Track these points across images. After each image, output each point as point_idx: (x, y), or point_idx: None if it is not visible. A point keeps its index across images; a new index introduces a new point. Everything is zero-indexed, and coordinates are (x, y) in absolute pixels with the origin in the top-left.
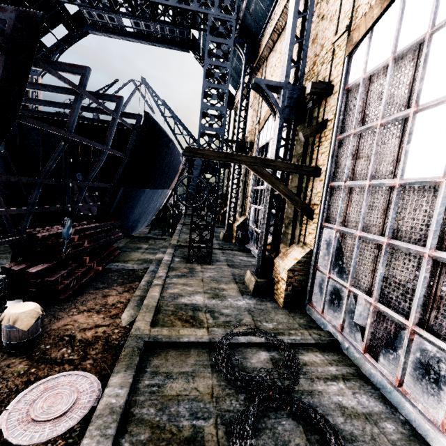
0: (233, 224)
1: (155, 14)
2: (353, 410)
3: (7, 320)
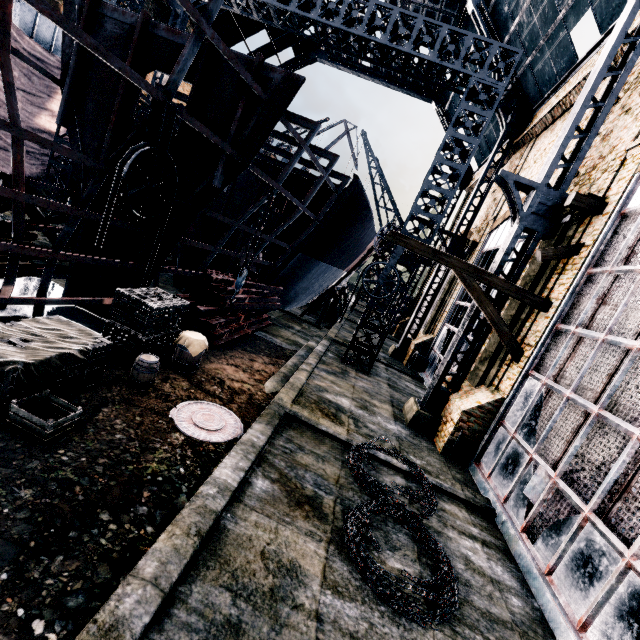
0: (411, 340)
1: (405, 66)
2: (480, 568)
3: (183, 341)
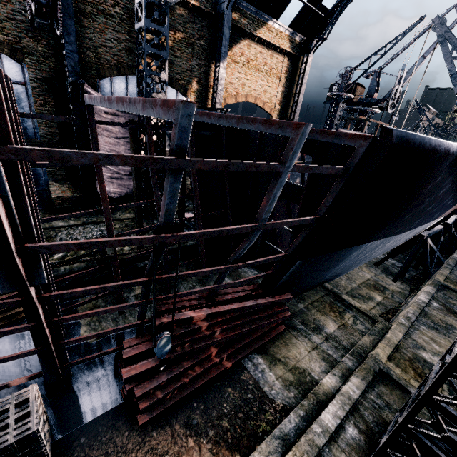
0: None
1: None
2: None
3: None
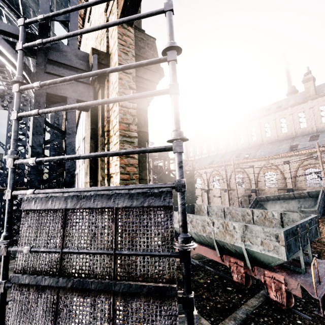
0: None
1: None
2: None
3: None
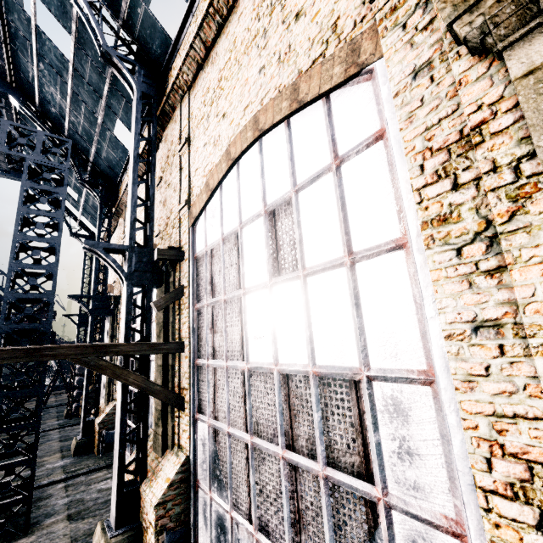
0: (94, 420)
1: None
2: None
3: None
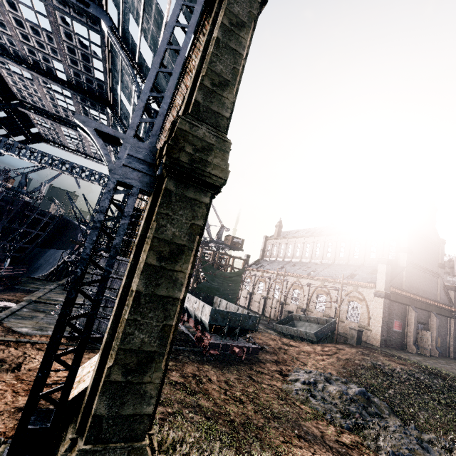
0: None
1: (79, 178)
2: None
3: None
